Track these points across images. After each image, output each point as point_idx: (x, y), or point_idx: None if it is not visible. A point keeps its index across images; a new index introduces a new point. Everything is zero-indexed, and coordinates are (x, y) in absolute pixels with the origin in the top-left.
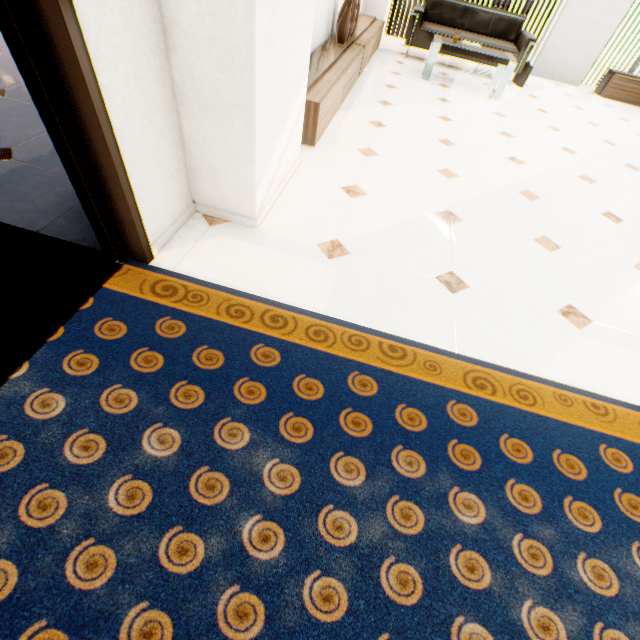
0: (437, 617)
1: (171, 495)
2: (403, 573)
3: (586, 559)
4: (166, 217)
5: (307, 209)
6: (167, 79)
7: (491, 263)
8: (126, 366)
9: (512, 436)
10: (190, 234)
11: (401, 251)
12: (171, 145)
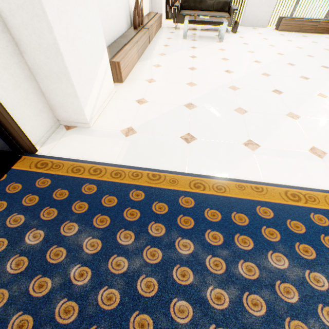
0: (164, 300)
1: (37, 261)
2: (149, 282)
3: (243, 263)
4: (42, 130)
5: (117, 114)
6: (25, 66)
7: (210, 125)
8: (20, 204)
9: (211, 209)
10: (57, 136)
11: (163, 127)
12: (36, 96)
